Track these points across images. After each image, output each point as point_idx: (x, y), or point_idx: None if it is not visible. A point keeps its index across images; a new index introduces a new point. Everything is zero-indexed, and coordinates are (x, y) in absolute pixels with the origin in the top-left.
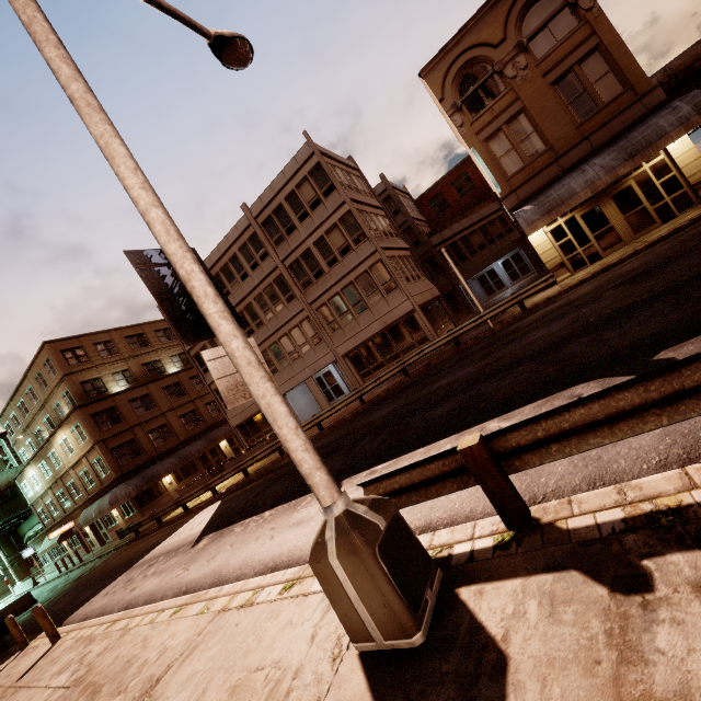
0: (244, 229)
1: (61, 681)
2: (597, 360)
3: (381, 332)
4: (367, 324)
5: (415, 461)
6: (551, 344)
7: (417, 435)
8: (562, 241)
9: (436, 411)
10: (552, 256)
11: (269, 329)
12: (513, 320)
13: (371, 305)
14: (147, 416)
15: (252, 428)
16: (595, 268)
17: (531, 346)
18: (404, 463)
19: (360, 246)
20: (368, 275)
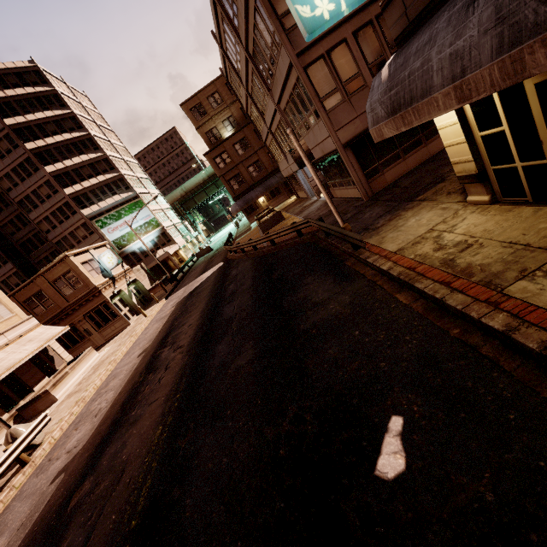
0: (212, 2)
1: (112, 352)
2: (99, 439)
3: (326, 156)
4: (313, 145)
5: (26, 430)
6: (172, 382)
7: (147, 363)
8: (489, 132)
9: (168, 351)
10: (463, 158)
11: (269, 116)
12: (347, 252)
13: (311, 125)
14: (245, 156)
15: (293, 183)
16: (441, 254)
17: (194, 361)
18: (122, 381)
19: (281, 50)
20: (299, 90)
